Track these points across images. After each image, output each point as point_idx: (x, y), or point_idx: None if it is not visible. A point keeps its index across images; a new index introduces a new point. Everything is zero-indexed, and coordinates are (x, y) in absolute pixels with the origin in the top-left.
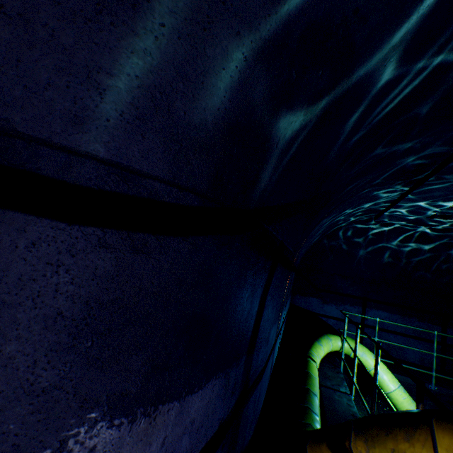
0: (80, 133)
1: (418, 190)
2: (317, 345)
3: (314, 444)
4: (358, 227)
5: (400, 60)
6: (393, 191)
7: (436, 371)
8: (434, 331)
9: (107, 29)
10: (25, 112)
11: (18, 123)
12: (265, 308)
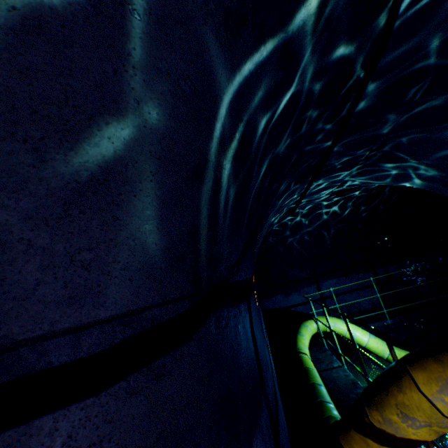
0: (78, 309)
1: (314, 183)
2: (300, 337)
3: (344, 435)
4: (285, 222)
5: (275, 127)
6: (298, 189)
7: (385, 307)
8: (370, 278)
9: (78, 218)
10: (21, 319)
11: (17, 333)
12: (257, 340)
